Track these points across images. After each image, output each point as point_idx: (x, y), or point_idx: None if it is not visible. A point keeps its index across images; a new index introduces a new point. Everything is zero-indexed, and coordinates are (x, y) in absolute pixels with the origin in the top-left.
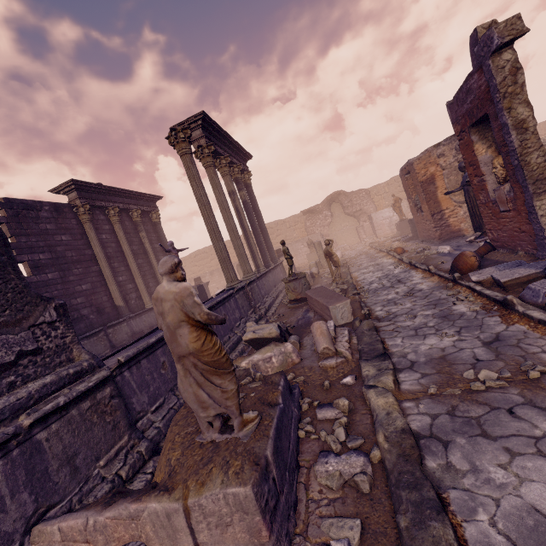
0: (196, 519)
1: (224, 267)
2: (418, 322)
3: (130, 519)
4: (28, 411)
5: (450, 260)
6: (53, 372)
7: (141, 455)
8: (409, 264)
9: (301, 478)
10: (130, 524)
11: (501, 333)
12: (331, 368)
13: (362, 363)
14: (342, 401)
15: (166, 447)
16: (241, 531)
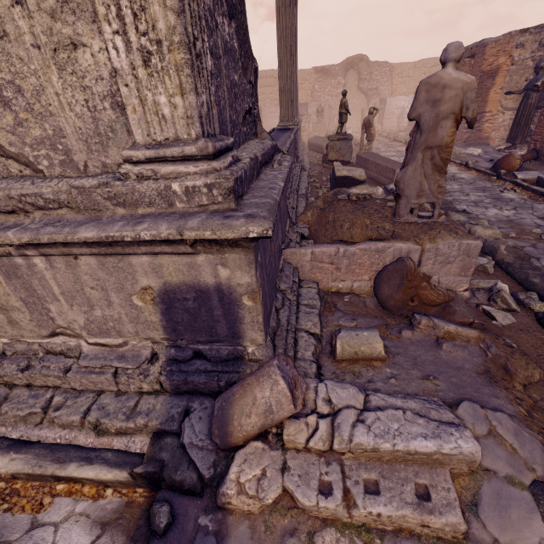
0: (428, 257)
1: (285, 101)
2: (474, 199)
3: (376, 252)
4: (277, 162)
5: (483, 161)
6: (255, 139)
7: (299, 234)
8: None
9: None
10: (375, 255)
11: None
12: None
13: (451, 212)
14: None
15: (358, 224)
16: (456, 267)
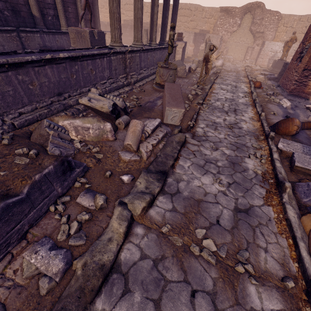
0: None
1: (112, 23)
2: (213, 156)
3: None
4: None
5: (280, 115)
6: None
7: None
8: (253, 101)
9: (16, 249)
10: None
11: (253, 208)
12: (123, 161)
13: (142, 173)
14: (99, 200)
15: None
16: None
